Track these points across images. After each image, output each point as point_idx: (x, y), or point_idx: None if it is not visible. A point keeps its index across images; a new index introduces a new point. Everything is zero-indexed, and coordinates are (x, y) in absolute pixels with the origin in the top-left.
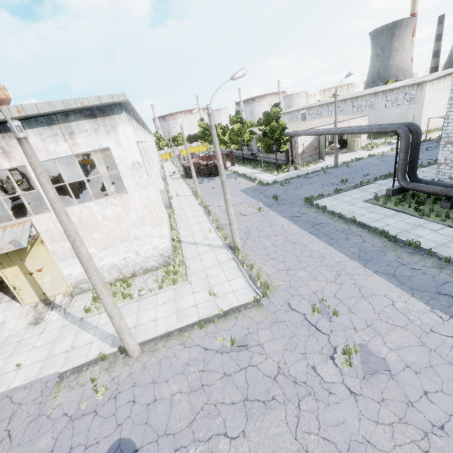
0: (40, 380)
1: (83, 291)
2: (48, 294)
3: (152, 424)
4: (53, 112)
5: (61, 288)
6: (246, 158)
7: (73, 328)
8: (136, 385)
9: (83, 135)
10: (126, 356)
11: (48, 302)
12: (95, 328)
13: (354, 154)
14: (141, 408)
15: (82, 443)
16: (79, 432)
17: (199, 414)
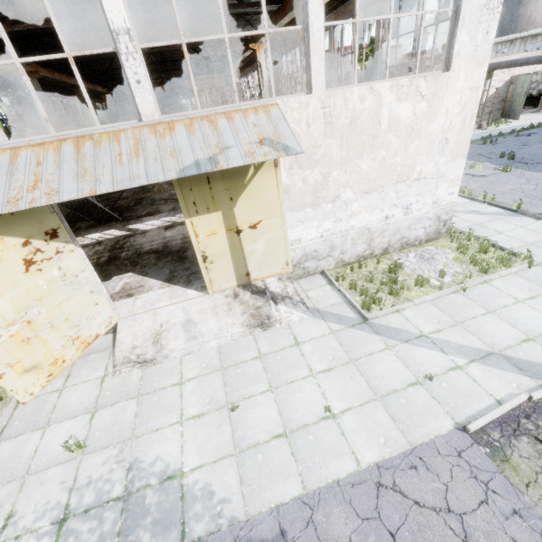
0: (432, 448)
1: (304, 275)
2: (253, 274)
3: None
4: None
5: (275, 265)
6: None
7: (369, 337)
8: None
9: None
10: None
11: (256, 290)
12: (425, 337)
13: None
14: None
15: None
16: None
17: None
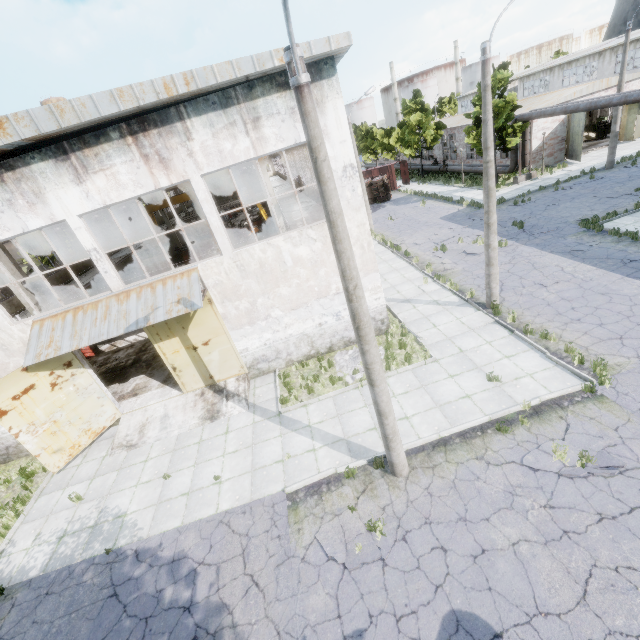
0: (261, 502)
1: (260, 374)
2: (216, 377)
3: (502, 592)
4: (231, 84)
5: (232, 369)
6: (426, 170)
7: (273, 427)
8: (432, 522)
9: (273, 122)
10: (386, 473)
11: (218, 389)
12: (308, 427)
13: (635, 145)
14: (464, 561)
15: (386, 610)
16: (371, 591)
17: (591, 584)
